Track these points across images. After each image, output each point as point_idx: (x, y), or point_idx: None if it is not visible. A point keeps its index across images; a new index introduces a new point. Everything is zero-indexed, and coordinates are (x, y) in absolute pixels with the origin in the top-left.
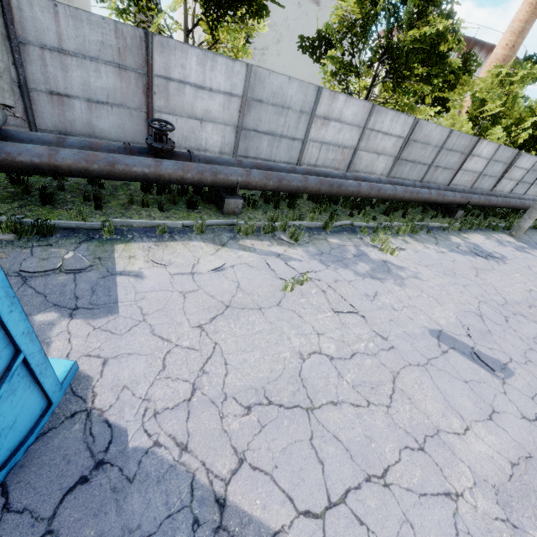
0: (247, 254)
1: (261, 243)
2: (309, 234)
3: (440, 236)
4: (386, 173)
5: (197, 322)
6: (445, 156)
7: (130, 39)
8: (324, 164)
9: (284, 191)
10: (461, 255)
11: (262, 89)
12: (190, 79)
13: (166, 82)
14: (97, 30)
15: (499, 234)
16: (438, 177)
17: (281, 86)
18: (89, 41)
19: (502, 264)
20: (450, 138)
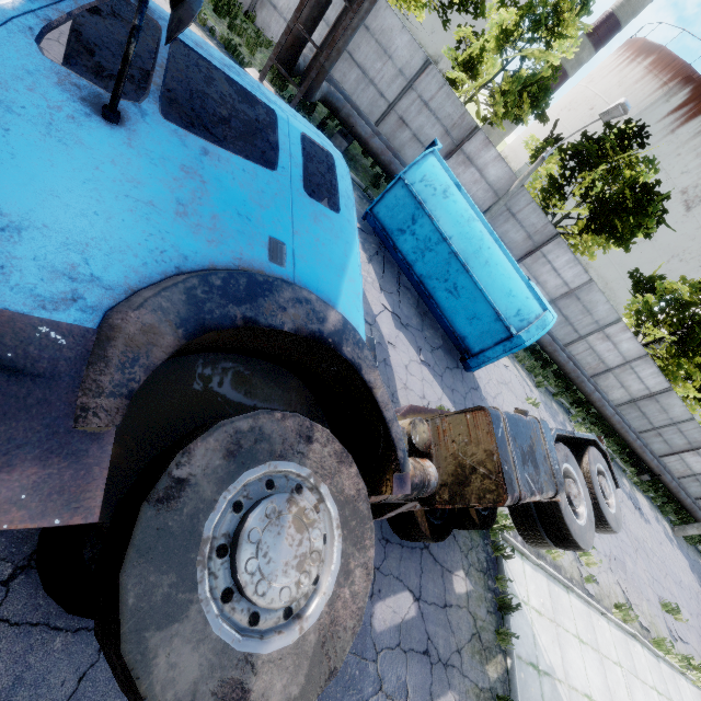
0: (516, 371)
1: (523, 372)
2: (544, 390)
3: (617, 470)
4: (616, 403)
5: (497, 379)
6: (673, 433)
7: (547, 231)
8: (579, 360)
9: (550, 357)
10: (621, 489)
11: (586, 294)
12: (555, 263)
13: (542, 256)
14: (537, 219)
15: (663, 519)
16: (654, 443)
17: (598, 301)
18: (529, 220)
19: (643, 520)
20: (688, 423)
